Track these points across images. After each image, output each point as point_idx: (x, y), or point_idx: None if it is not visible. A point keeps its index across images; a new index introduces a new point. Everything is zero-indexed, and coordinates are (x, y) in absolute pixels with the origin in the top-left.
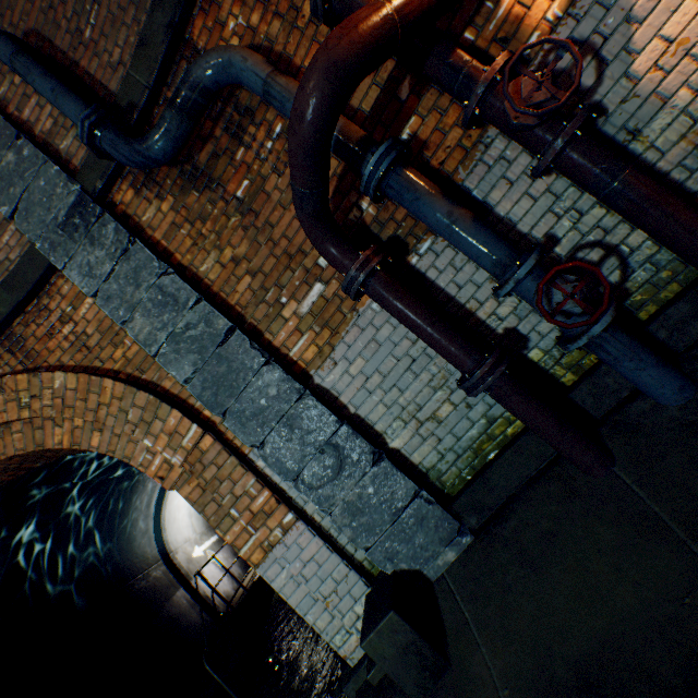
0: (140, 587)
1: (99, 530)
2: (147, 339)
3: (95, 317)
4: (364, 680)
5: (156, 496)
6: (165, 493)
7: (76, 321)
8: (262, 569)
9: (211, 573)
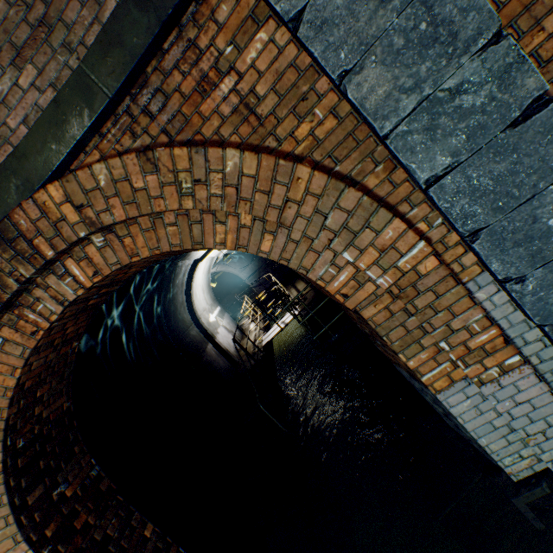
0: (186, 342)
1: (157, 302)
2: (380, 107)
3: (269, 68)
4: (537, 497)
5: (186, 278)
6: (192, 276)
7: (239, 72)
8: (442, 396)
9: (223, 333)
